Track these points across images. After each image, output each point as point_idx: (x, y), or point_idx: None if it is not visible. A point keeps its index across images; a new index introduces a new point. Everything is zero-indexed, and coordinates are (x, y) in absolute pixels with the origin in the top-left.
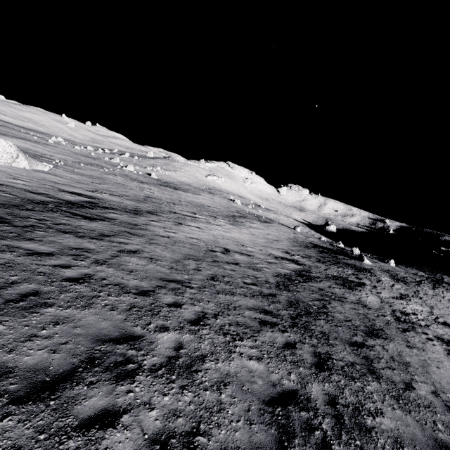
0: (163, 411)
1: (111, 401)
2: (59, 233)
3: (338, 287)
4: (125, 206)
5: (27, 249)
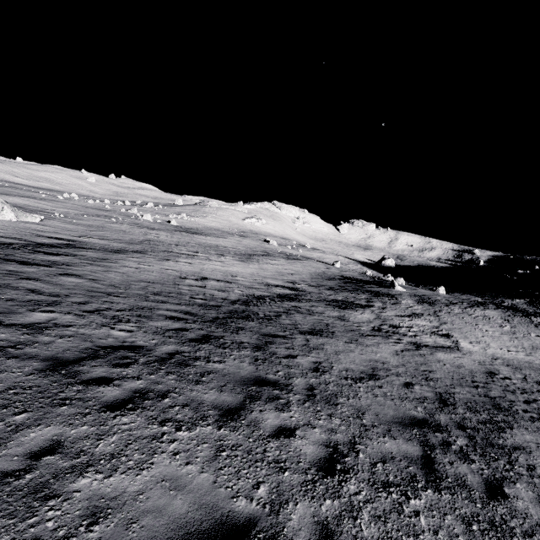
0: None
1: None
2: (5, 261)
3: (326, 306)
4: (109, 247)
5: None
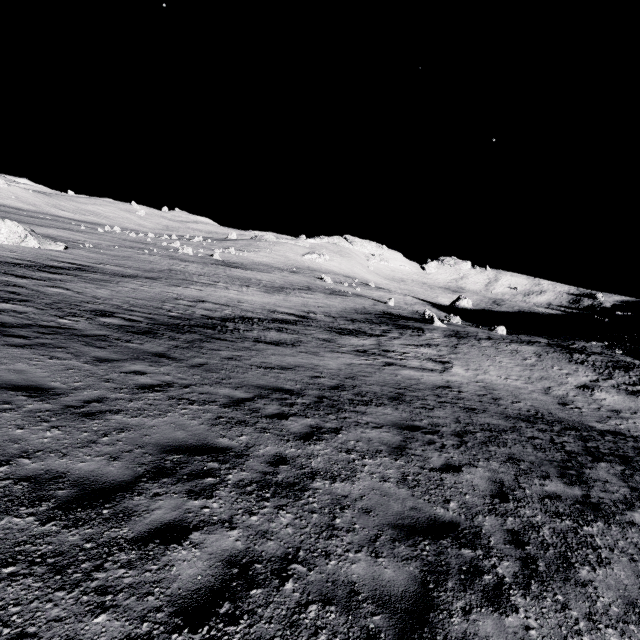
0: None
1: None
2: (4, 274)
3: (323, 331)
4: (121, 273)
5: None
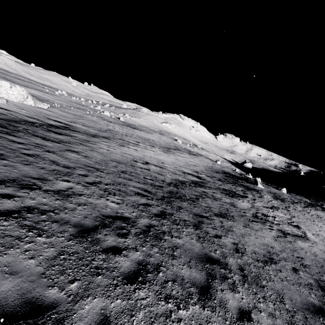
0: (39, 202)
1: (14, 193)
2: (33, 136)
3: (221, 194)
4: (89, 132)
5: (8, 139)
